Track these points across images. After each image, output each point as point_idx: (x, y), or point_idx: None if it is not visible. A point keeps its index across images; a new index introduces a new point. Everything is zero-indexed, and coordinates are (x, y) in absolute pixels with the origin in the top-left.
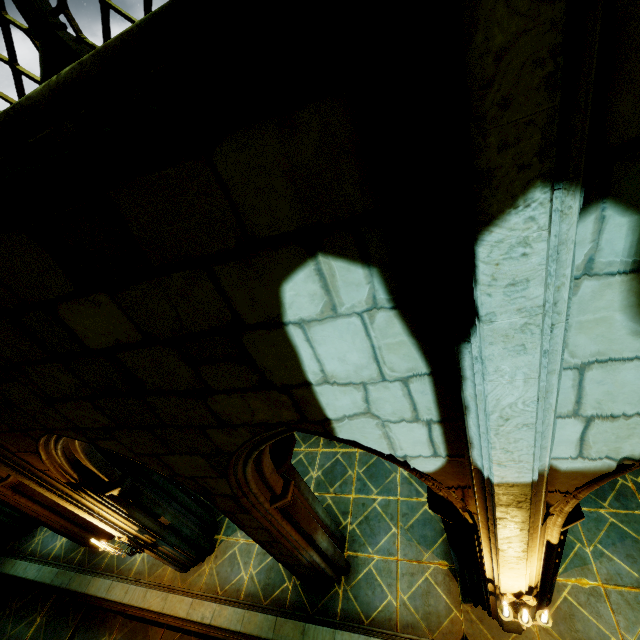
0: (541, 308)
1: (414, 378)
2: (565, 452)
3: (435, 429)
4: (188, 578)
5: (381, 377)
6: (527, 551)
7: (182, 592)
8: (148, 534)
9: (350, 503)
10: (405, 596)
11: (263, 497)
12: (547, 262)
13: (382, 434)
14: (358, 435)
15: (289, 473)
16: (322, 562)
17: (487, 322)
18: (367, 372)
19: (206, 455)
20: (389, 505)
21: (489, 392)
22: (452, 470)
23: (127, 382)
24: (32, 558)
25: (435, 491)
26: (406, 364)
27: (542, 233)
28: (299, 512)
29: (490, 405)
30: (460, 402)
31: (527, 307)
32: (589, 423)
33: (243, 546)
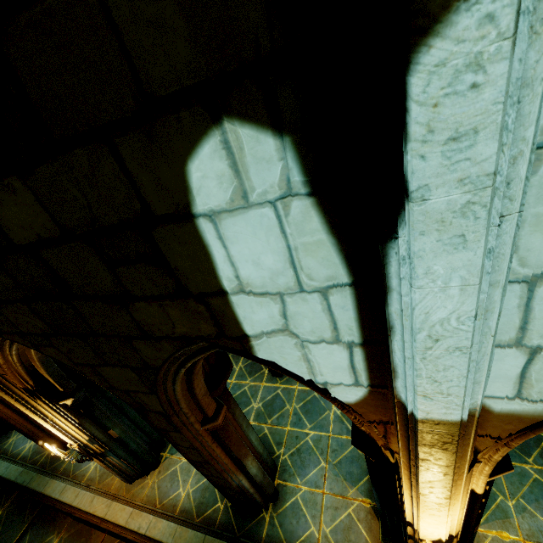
0: (491, 177)
1: (334, 289)
2: (501, 390)
3: (357, 353)
4: (132, 489)
5: (299, 287)
6: (450, 498)
7: (125, 501)
8: (97, 444)
9: (285, 435)
10: (327, 529)
11: (194, 418)
12: (506, 99)
13: (301, 356)
14: (277, 355)
15: (224, 398)
16: (251, 487)
17: (418, 201)
18: (283, 279)
19: (135, 369)
20: (320, 440)
21: (417, 303)
22: (374, 402)
23: (54, 284)
24: (4, 456)
25: (357, 425)
26: (325, 271)
27: (503, 44)
28: (230, 436)
29: (417, 320)
30: (384, 321)
31: (472, 176)
32: (533, 356)
33: (184, 465)
